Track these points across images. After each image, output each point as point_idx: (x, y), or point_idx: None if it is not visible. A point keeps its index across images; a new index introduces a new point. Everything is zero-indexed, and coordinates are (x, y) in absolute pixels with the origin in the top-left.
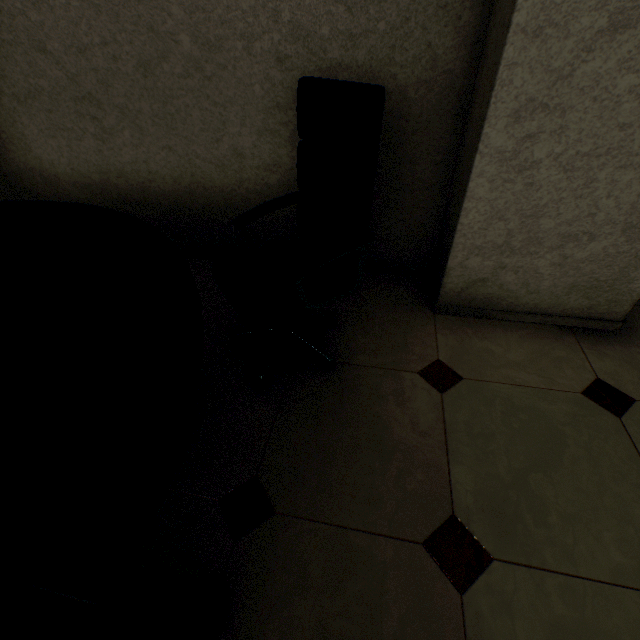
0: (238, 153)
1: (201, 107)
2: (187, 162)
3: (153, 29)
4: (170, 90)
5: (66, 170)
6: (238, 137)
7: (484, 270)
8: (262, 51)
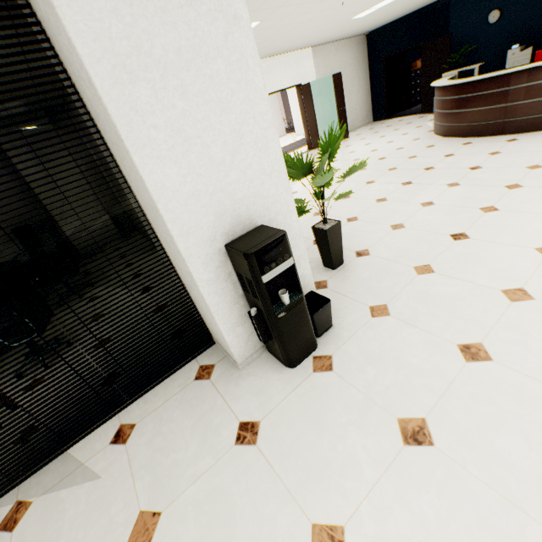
0: (1, 253)
1: None
2: None
3: None
4: None
5: None
6: None
7: (85, 243)
8: None
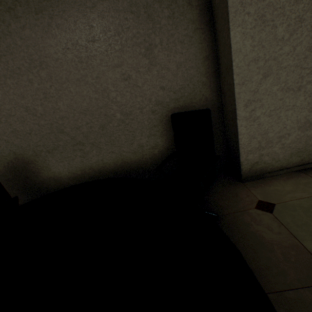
0: (140, 146)
1: (125, 134)
2: (119, 155)
3: (106, 115)
4: (112, 132)
5: (66, 173)
6: (140, 140)
7: (255, 158)
8: (146, 111)
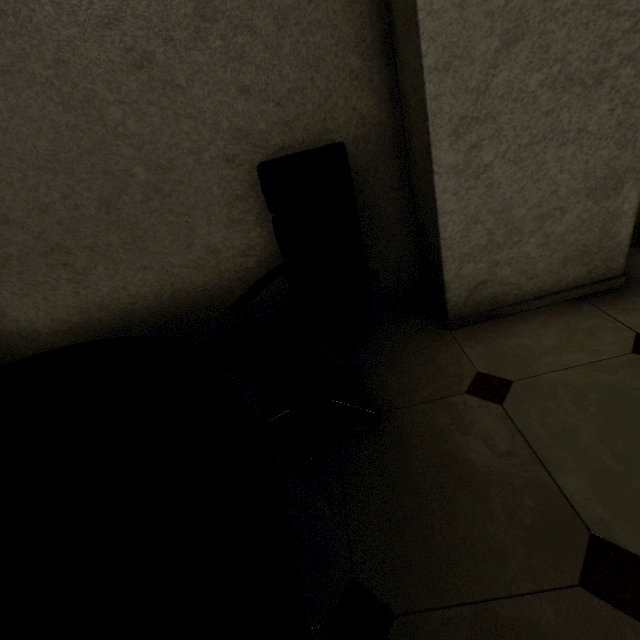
0: (212, 250)
1: (167, 222)
2: (165, 274)
3: (108, 172)
4: (134, 217)
5: (45, 322)
6: (208, 236)
7: (480, 273)
8: (211, 158)
